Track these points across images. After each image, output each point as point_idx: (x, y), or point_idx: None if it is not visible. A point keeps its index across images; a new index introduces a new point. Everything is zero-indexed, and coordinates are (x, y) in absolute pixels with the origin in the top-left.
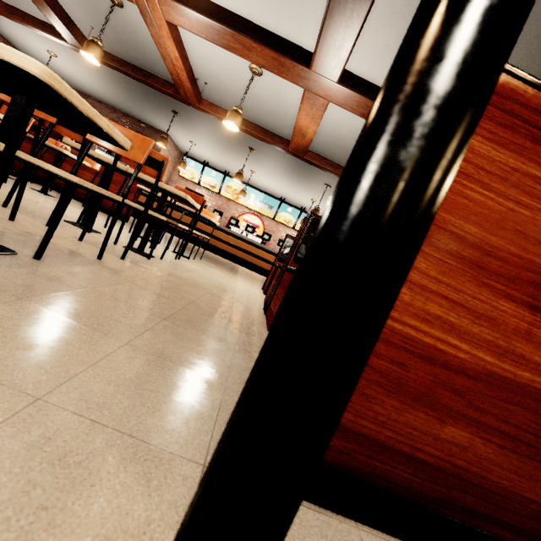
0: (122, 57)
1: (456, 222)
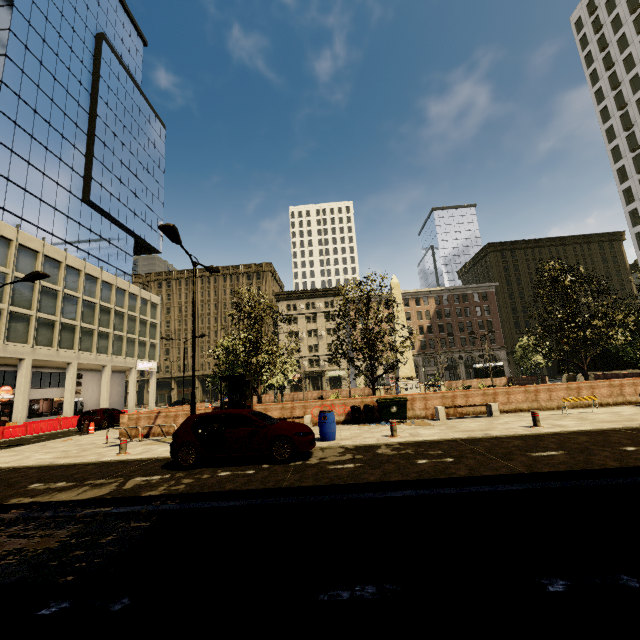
0: None
1: None
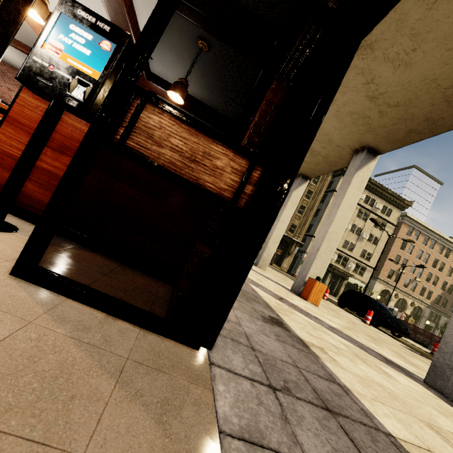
0: (32, 43)
1: (21, 119)
